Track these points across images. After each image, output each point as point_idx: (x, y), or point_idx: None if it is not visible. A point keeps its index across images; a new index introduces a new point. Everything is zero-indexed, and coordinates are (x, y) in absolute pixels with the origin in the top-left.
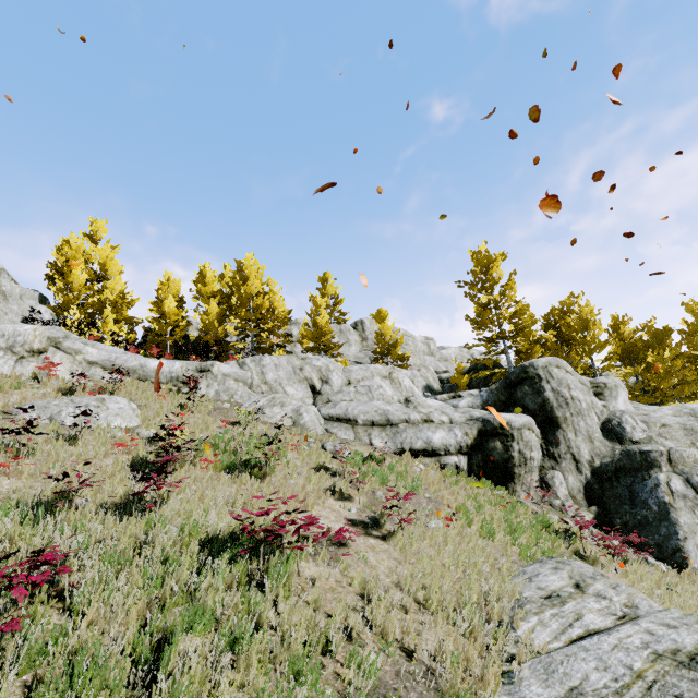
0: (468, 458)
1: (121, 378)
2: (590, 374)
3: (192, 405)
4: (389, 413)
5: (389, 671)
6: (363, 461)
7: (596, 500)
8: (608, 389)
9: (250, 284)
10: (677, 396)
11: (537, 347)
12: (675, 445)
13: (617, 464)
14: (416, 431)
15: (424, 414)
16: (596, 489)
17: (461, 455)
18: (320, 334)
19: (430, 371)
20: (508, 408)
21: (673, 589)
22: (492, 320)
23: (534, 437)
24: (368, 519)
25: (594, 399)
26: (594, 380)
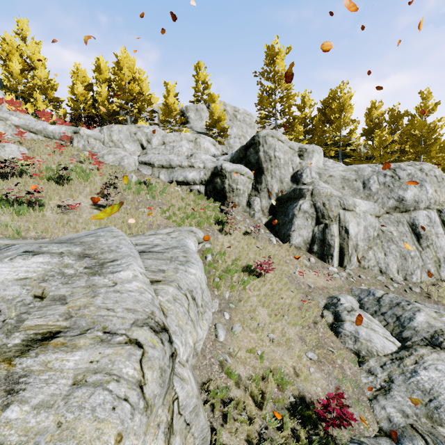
0: (206, 187)
1: (25, 135)
2: (338, 145)
3: (61, 151)
4: (172, 161)
5: (33, 237)
6: (140, 184)
7: (274, 213)
8: (306, 153)
9: (123, 73)
10: (381, 161)
11: (297, 124)
12: (327, 187)
13: (288, 195)
14: (182, 171)
15: (190, 163)
16: (275, 207)
17: (202, 185)
18: (168, 111)
19: (246, 139)
20: (242, 162)
21: (249, 245)
22: (267, 103)
23: (242, 178)
24: (106, 204)
25: (296, 159)
26: (302, 146)
